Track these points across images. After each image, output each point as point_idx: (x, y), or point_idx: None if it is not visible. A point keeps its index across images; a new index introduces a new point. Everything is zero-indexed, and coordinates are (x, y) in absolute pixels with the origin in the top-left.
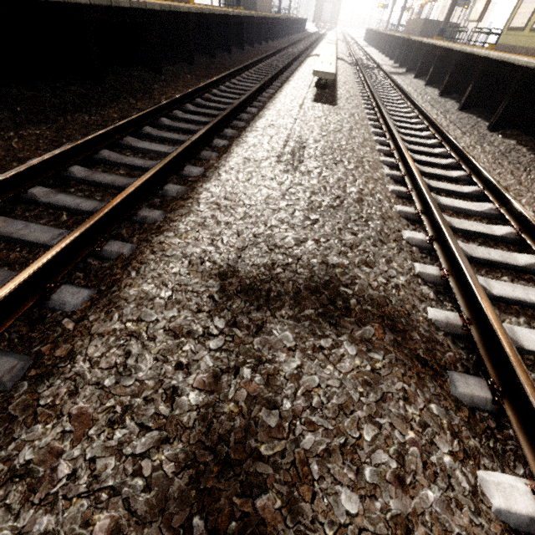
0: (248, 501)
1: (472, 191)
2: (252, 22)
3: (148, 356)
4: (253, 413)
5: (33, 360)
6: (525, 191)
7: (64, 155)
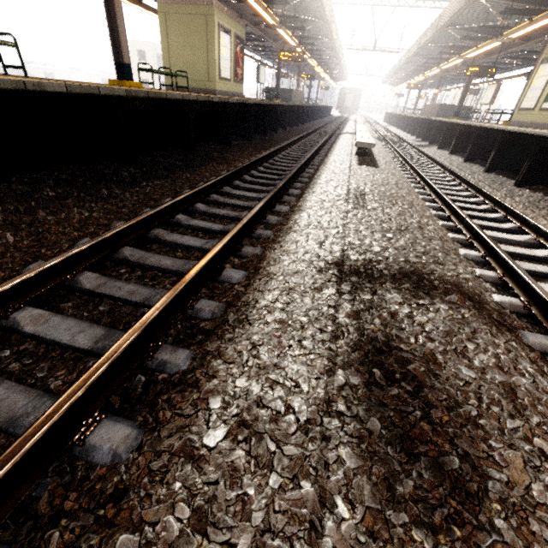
0: (403, 366)
1: (511, 227)
2: (293, 110)
3: (308, 299)
4: (388, 331)
5: (226, 304)
6: None
7: (191, 196)
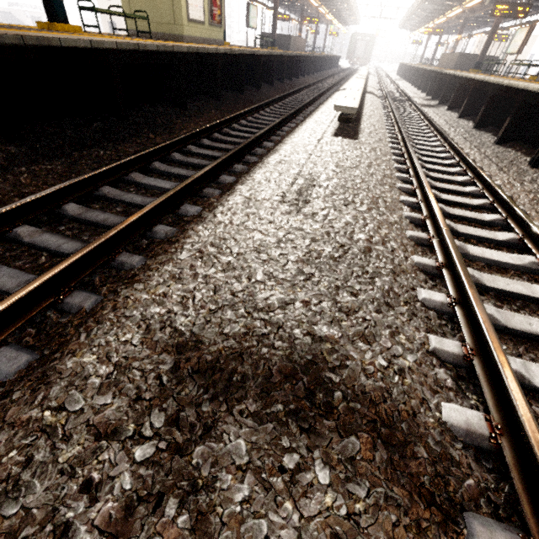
0: None
1: (509, 238)
2: (283, 61)
3: (51, 467)
4: None
5: None
6: None
7: (62, 192)
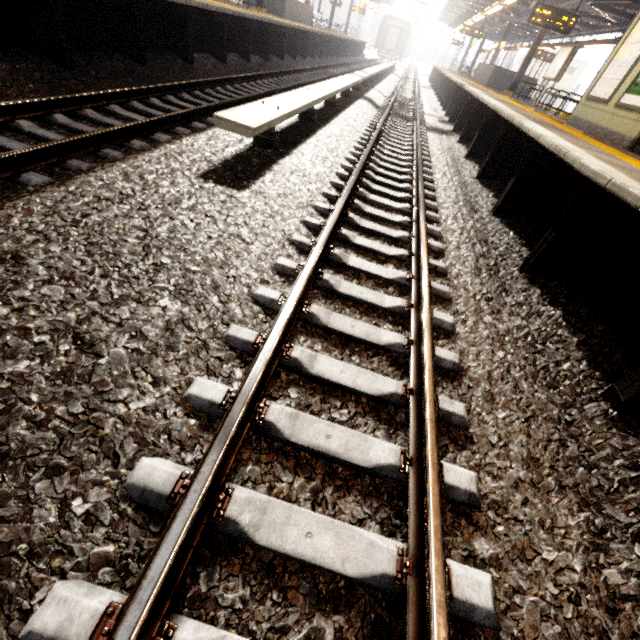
0: None
1: (373, 574)
2: (247, 27)
3: None
4: None
5: None
6: (540, 531)
7: None
